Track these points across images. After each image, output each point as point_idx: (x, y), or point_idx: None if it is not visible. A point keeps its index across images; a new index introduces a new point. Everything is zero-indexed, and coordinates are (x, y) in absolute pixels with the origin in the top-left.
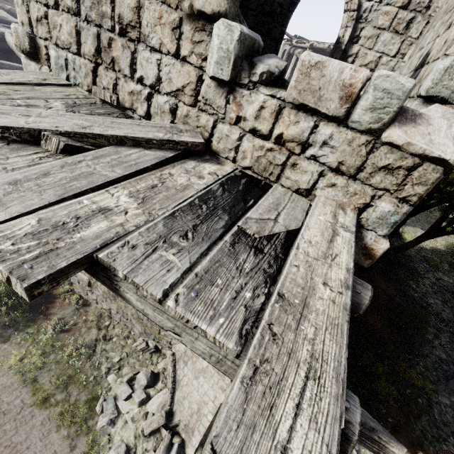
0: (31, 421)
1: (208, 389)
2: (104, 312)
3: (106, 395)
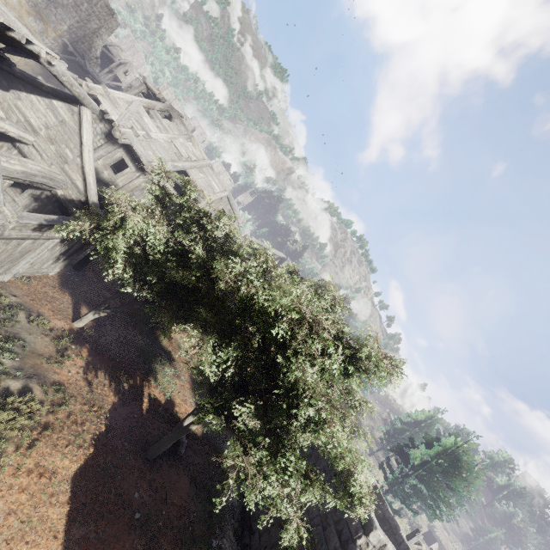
0: None
1: None
2: None
3: None
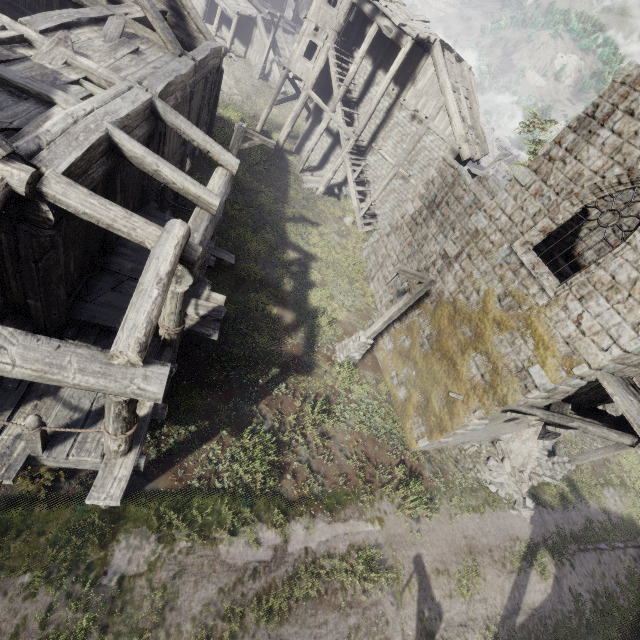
0: (491, 518)
1: (533, 444)
2: (438, 449)
3: (487, 483)
